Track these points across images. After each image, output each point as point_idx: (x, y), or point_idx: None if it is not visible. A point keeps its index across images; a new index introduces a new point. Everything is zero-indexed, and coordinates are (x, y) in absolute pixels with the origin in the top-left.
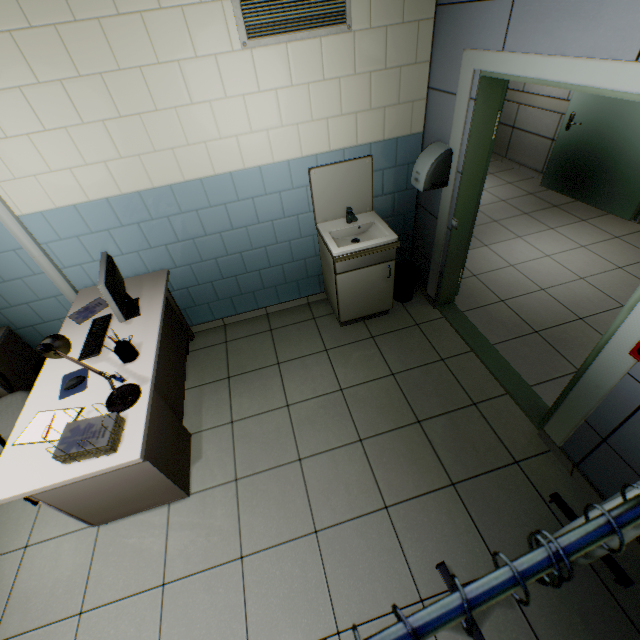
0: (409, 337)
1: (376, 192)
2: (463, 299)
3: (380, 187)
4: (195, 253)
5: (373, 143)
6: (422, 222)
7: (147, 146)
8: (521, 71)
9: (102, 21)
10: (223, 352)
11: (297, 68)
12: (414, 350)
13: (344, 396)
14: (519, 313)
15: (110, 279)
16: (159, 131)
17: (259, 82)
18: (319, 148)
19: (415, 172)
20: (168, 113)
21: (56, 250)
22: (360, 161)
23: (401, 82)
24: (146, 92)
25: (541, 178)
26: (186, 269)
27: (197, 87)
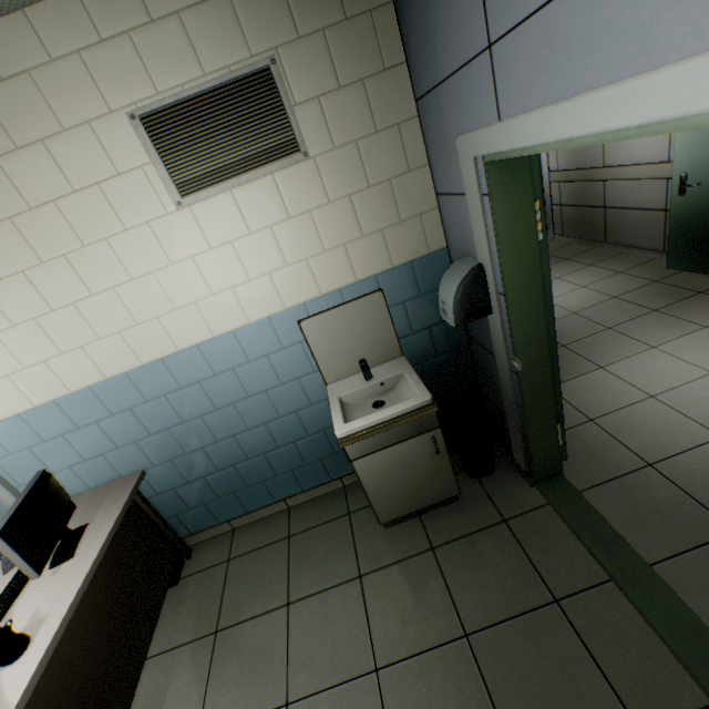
0: (492, 547)
1: (402, 331)
2: (578, 465)
3: (406, 324)
4: (175, 445)
5: (379, 274)
6: (480, 359)
7: (90, 335)
8: (532, 137)
9: (15, 219)
10: (220, 579)
11: (252, 213)
12: (502, 577)
13: (380, 687)
14: (689, 489)
15: (20, 517)
16: (100, 316)
17: (208, 238)
18: (306, 294)
19: (440, 301)
20: (107, 295)
21: (8, 467)
22: (366, 299)
23: (396, 196)
24: (77, 278)
25: (665, 258)
26: (167, 466)
27: (134, 260)
